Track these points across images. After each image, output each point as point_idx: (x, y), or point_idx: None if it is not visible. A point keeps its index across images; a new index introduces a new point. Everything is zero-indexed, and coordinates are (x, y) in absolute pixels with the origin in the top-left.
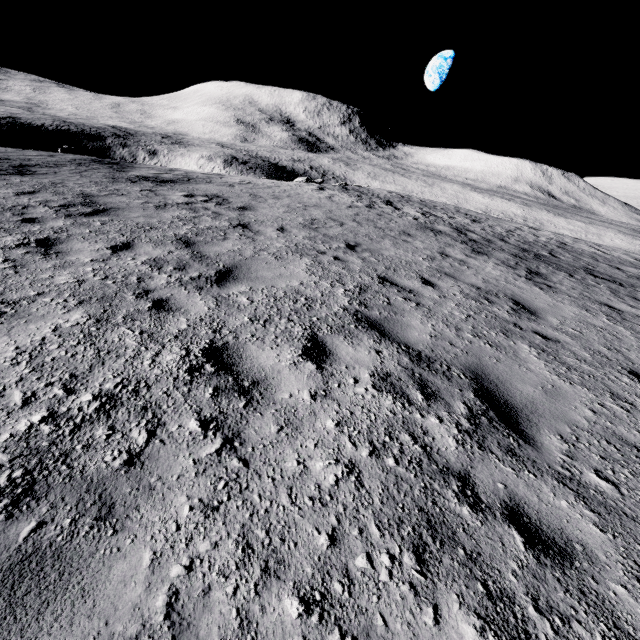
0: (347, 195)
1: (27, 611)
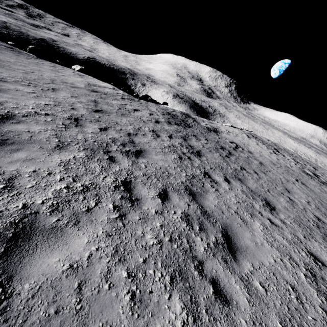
0: (260, 143)
1: None
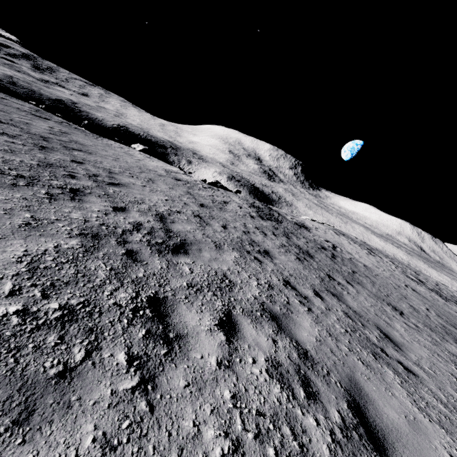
0: (351, 241)
1: None
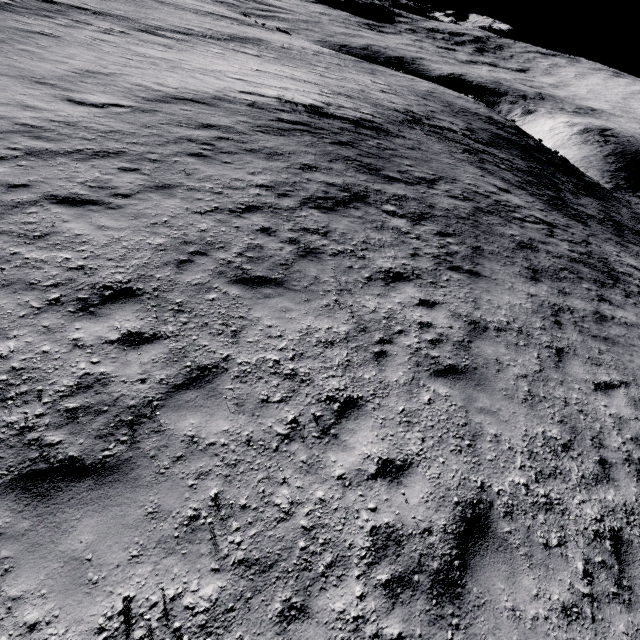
0: (323, 51)
1: None
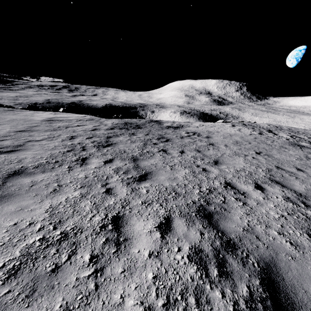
0: (247, 128)
1: (223, 218)
